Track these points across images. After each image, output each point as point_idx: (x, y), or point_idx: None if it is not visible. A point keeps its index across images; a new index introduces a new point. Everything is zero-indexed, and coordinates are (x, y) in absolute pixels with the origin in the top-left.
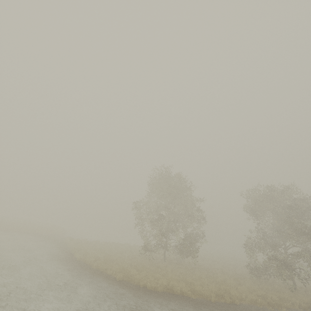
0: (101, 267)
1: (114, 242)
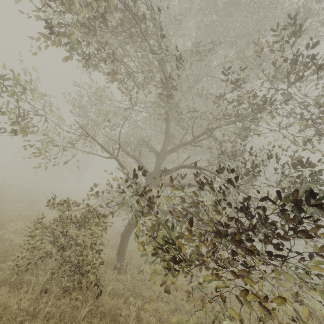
0: None
1: None
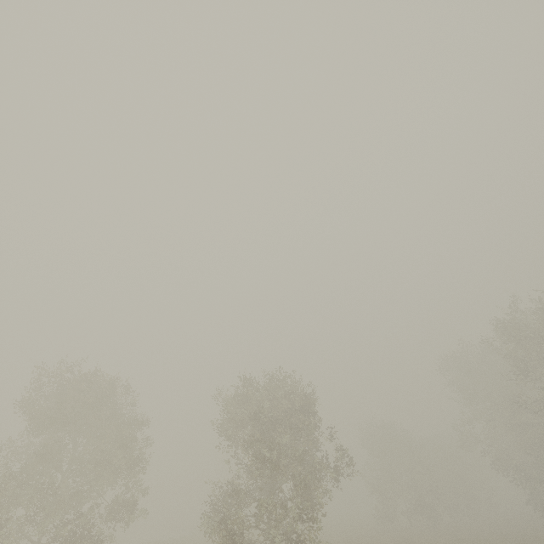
0: None
1: None
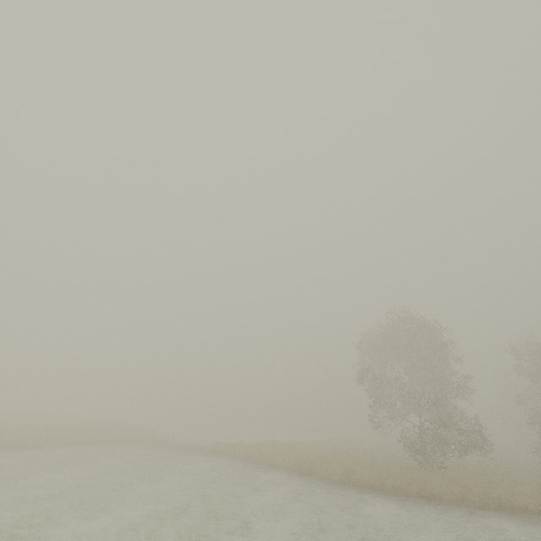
0: (426, 492)
1: (276, 441)
